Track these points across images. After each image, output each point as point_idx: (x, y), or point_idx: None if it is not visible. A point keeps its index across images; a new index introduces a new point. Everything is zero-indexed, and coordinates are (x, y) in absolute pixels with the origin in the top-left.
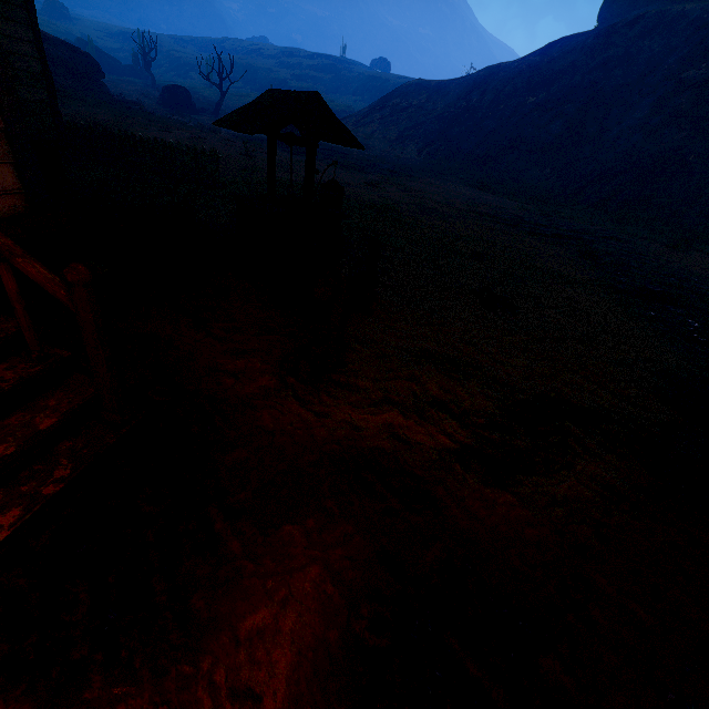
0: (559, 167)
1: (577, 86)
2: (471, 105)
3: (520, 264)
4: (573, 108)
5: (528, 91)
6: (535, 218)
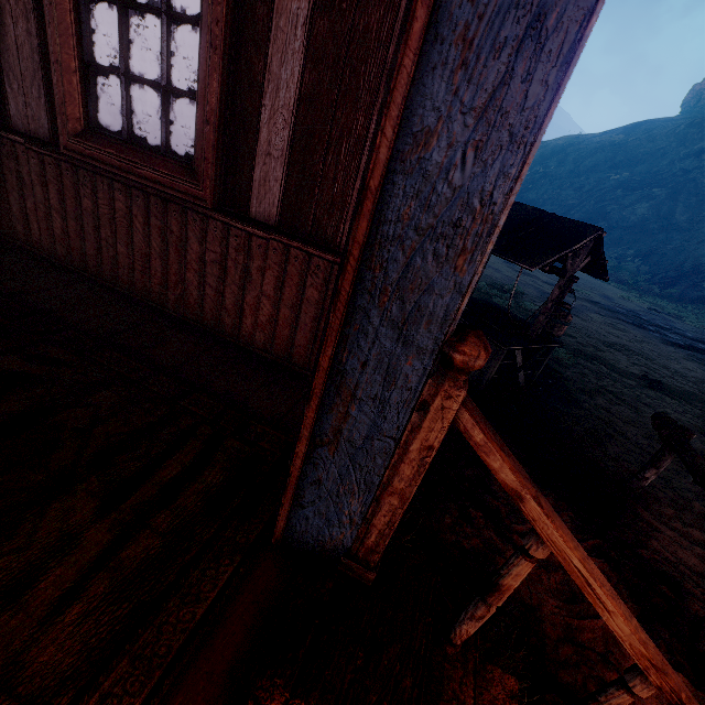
0: (644, 250)
1: (665, 171)
2: (549, 172)
3: (702, 401)
4: (661, 192)
5: (611, 167)
6: (650, 316)
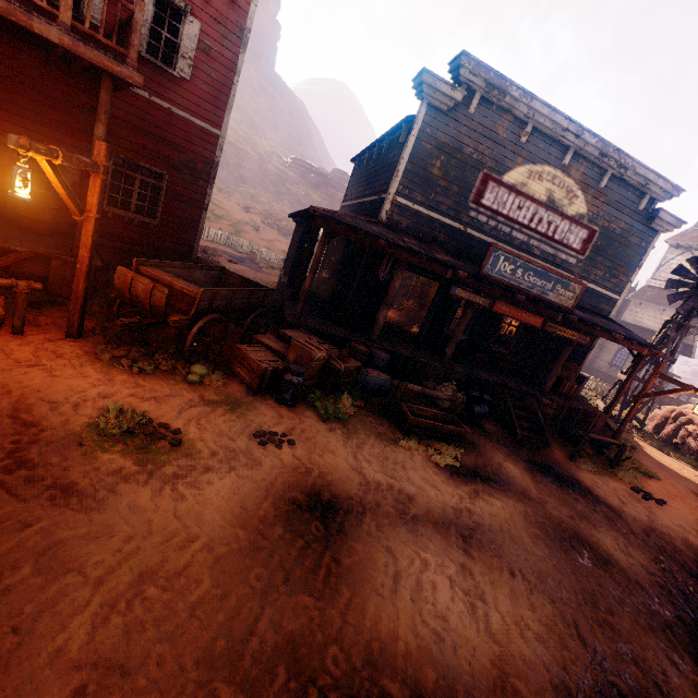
0: None
1: None
2: None
3: None
4: None
5: None
6: None
